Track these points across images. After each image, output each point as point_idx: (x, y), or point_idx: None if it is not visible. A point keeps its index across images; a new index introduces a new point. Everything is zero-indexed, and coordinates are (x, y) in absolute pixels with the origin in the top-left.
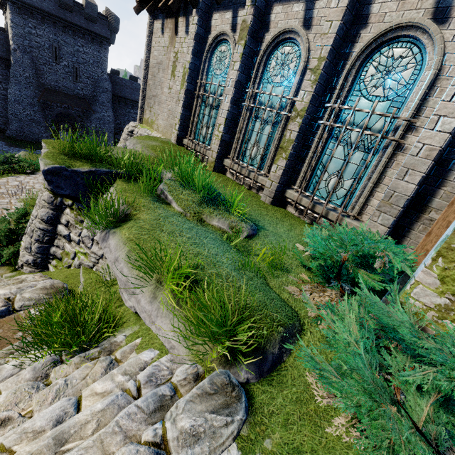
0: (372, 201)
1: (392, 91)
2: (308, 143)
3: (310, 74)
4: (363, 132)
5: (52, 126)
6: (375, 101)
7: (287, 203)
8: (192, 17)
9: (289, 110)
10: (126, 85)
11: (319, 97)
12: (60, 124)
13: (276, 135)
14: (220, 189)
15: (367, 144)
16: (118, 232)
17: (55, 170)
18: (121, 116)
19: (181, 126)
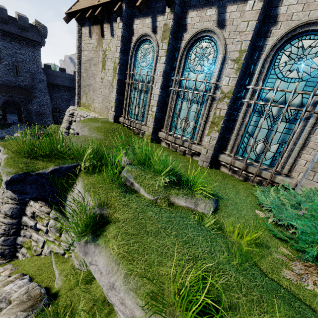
0: (299, 161)
1: (306, 73)
2: (233, 117)
3: (233, 63)
4: (287, 108)
5: (0, 112)
6: (290, 82)
7: (220, 165)
8: (117, 23)
9: (213, 92)
10: (58, 75)
11: (240, 81)
12: (7, 109)
13: (203, 112)
14: (182, 171)
15: (287, 116)
16: (104, 246)
17: (19, 178)
18: (56, 98)
19: (116, 108)
